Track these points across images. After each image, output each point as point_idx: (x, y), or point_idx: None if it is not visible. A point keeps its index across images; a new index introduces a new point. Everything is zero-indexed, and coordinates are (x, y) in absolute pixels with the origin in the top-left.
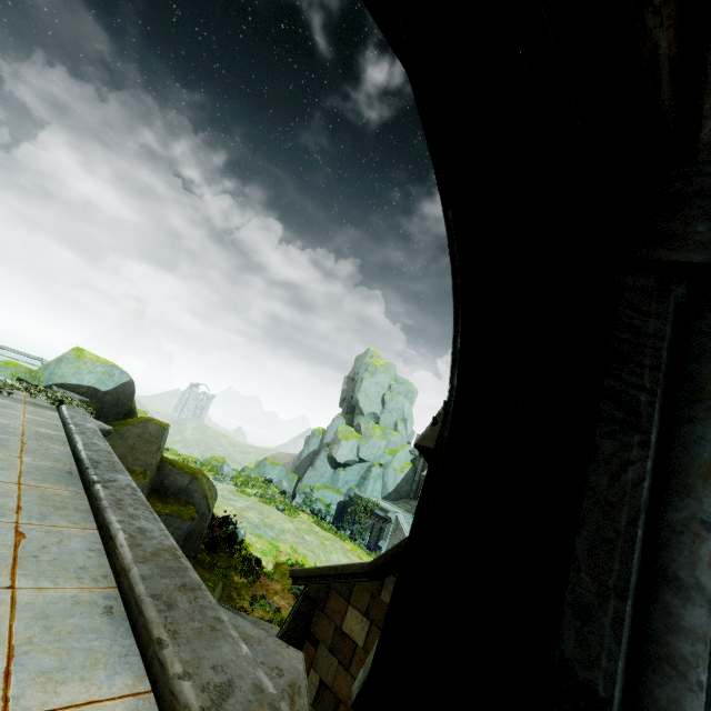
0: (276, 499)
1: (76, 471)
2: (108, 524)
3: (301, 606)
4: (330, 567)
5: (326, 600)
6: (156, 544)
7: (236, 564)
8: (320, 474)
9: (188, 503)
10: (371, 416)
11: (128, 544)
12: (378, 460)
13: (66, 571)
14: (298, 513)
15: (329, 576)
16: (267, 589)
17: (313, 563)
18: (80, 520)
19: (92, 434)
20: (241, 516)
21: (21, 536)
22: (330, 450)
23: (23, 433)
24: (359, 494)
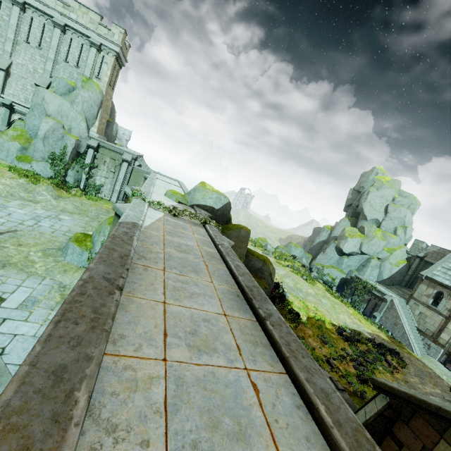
0: (300, 271)
1: (239, 293)
2: (302, 385)
3: (385, 411)
4: (420, 399)
5: (410, 418)
6: (346, 420)
7: (285, 314)
8: (329, 258)
9: (261, 277)
10: (373, 221)
11: (333, 424)
12: (376, 255)
13: (301, 445)
14: (315, 283)
15: (418, 405)
16: (304, 332)
17: (329, 319)
18: (271, 360)
19: (232, 255)
20: (283, 281)
21: (256, 388)
22: (338, 243)
23: (202, 254)
24: (359, 277)
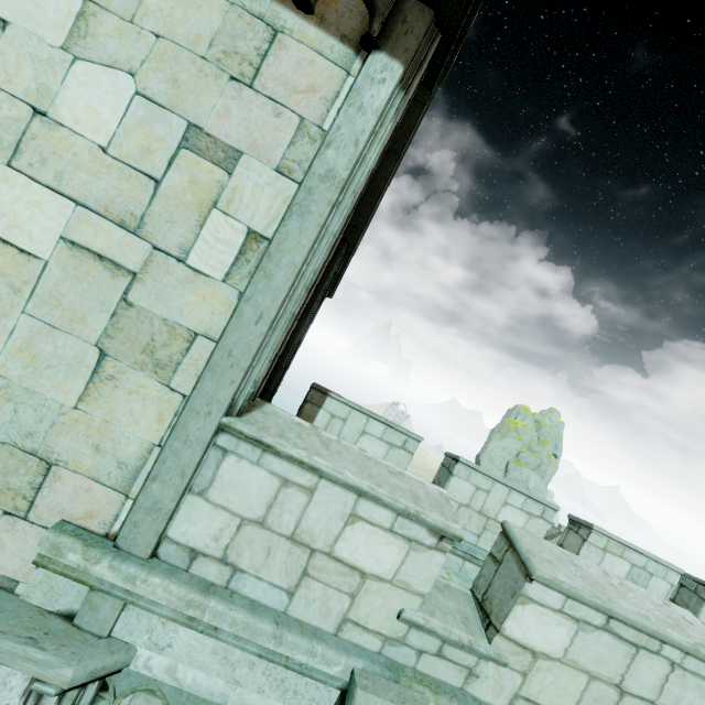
0: None
1: None
2: None
3: None
4: None
5: None
6: None
7: None
8: None
9: None
10: None
11: None
12: None
13: None
14: None
15: None
16: None
17: None
18: None
19: None
20: None
21: None
22: None
23: None
24: None
